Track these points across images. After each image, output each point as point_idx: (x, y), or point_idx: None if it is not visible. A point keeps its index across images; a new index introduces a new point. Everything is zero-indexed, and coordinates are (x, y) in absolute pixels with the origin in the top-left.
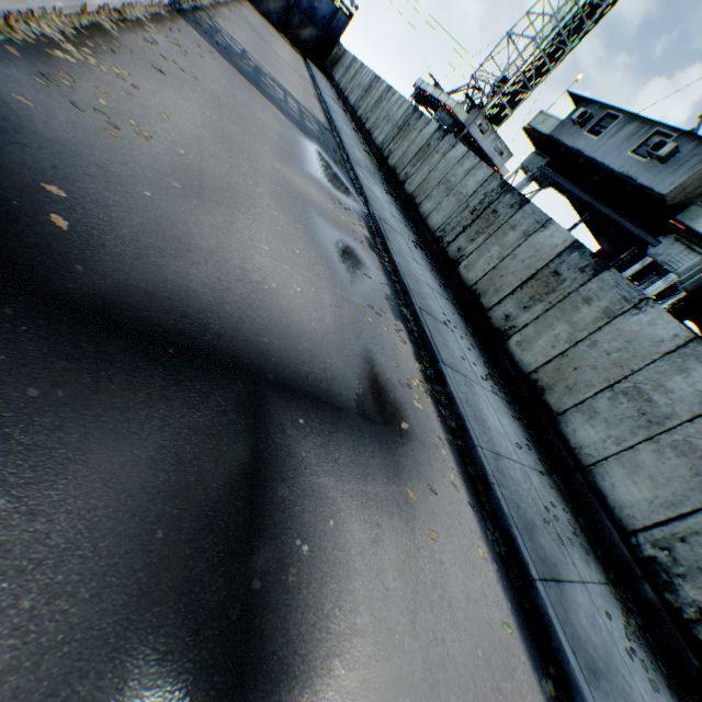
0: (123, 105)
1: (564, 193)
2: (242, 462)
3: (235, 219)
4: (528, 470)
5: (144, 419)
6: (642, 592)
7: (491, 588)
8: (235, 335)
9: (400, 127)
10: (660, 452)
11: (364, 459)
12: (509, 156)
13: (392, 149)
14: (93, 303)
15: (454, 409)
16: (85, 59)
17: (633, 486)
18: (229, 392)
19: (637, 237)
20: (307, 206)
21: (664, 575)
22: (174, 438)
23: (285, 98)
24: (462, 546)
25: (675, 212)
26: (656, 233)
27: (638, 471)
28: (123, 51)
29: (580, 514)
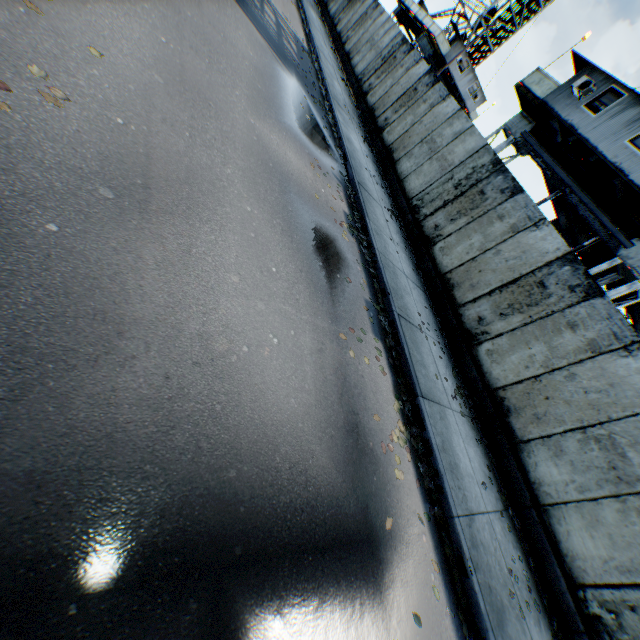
0: (19, 34)
1: (541, 165)
2: None
3: (194, 238)
4: (492, 516)
5: None
6: None
7: None
8: (187, 490)
9: (385, 59)
10: (625, 514)
11: (351, 627)
12: (482, 100)
13: (372, 84)
14: None
15: (432, 462)
16: None
17: (590, 539)
18: (174, 637)
19: (611, 234)
20: (285, 183)
21: (607, 636)
22: None
23: (262, 4)
24: None
25: None
26: (632, 234)
27: (598, 526)
28: None
29: (530, 553)
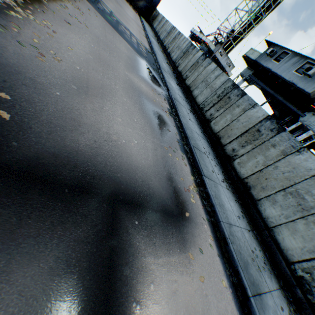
0: (47, 42)
1: (260, 88)
2: (104, 256)
3: (104, 105)
4: (243, 230)
5: (48, 240)
6: (296, 293)
7: (230, 304)
8: (102, 174)
9: (184, 52)
10: (308, 225)
11: (168, 239)
12: (233, 67)
13: (180, 63)
14: (21, 166)
15: (210, 201)
16: (27, 16)
17: (293, 240)
18: (98, 211)
19: (294, 112)
20: (140, 94)
21: (307, 285)
22: (66, 249)
23: (130, 36)
24: (215, 282)
25: (313, 101)
26: (304, 110)
27: (296, 232)
28: (49, 11)
29: (266, 251)
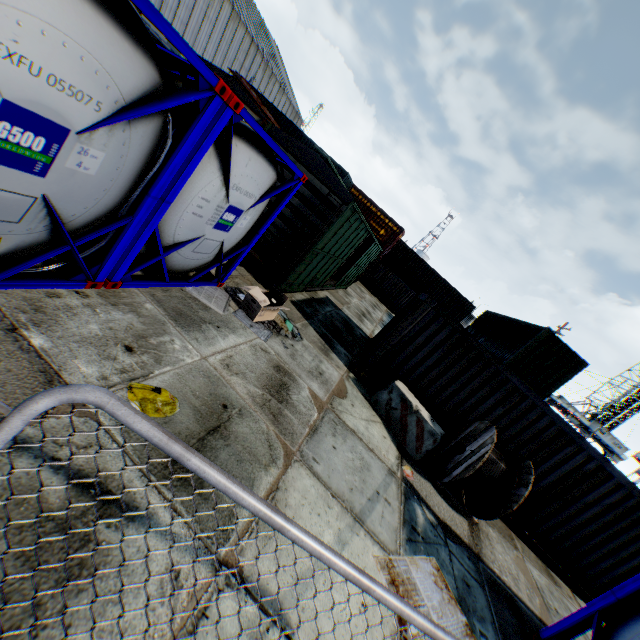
0: None
1: None
2: None
3: None
4: None
5: None
6: None
7: None
8: None
9: None
10: None
11: None
12: (624, 449)
13: None
14: None
15: None
16: None
17: None
18: None
19: None
20: None
21: None
22: None
23: None
24: None
25: None
26: None
27: None
28: None
29: None
